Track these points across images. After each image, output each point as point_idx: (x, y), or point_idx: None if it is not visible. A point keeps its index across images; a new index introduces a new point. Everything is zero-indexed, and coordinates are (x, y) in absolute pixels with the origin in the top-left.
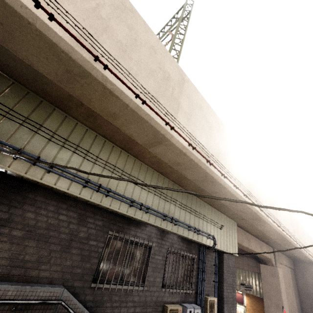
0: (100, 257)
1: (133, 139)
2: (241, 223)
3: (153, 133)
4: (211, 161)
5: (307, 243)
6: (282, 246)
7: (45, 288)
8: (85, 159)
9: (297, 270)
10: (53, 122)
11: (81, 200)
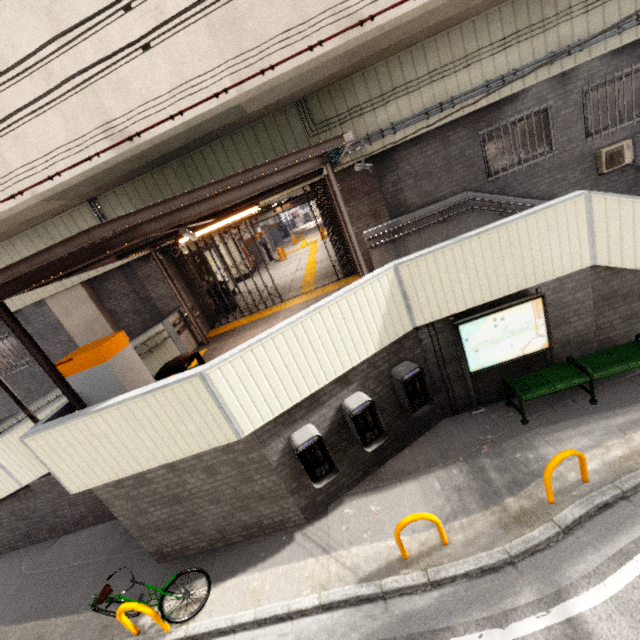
0: (484, 158)
1: (441, 21)
2: None
3: None
4: None
5: None
6: None
7: (452, 198)
8: (409, 94)
9: None
10: (361, 92)
11: (432, 130)
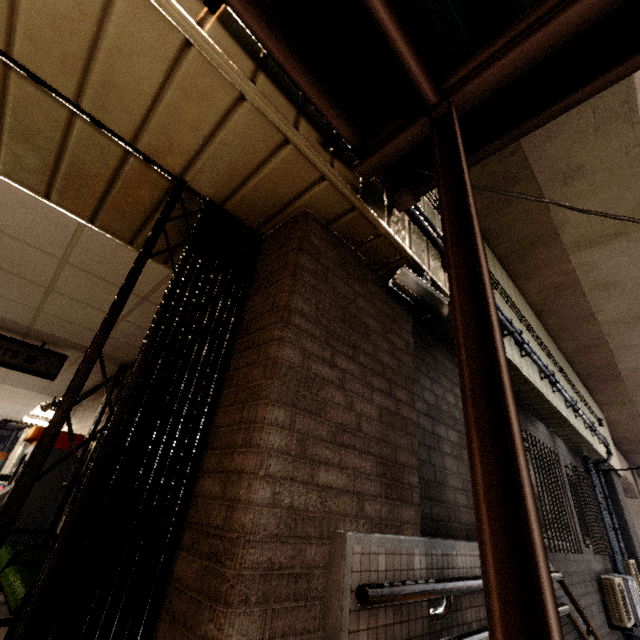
0: None
1: (558, 233)
2: (613, 415)
3: (628, 212)
4: None
5: None
6: None
7: None
8: None
9: None
10: None
11: None
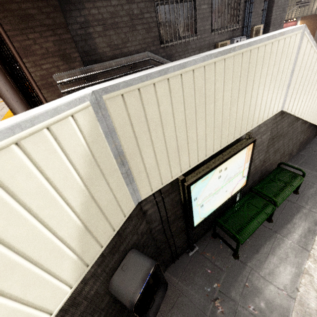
0: (158, 26)
1: None
2: None
3: None
4: None
5: None
6: None
7: (137, 54)
8: None
9: None
10: None
11: None
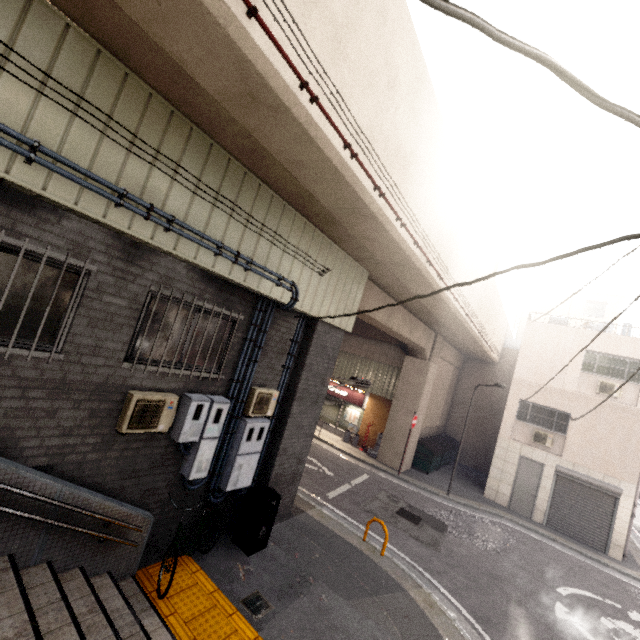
0: None
1: None
2: (379, 276)
3: None
4: (261, 5)
5: (497, 333)
6: (450, 331)
7: None
8: None
9: (464, 370)
10: None
11: None
